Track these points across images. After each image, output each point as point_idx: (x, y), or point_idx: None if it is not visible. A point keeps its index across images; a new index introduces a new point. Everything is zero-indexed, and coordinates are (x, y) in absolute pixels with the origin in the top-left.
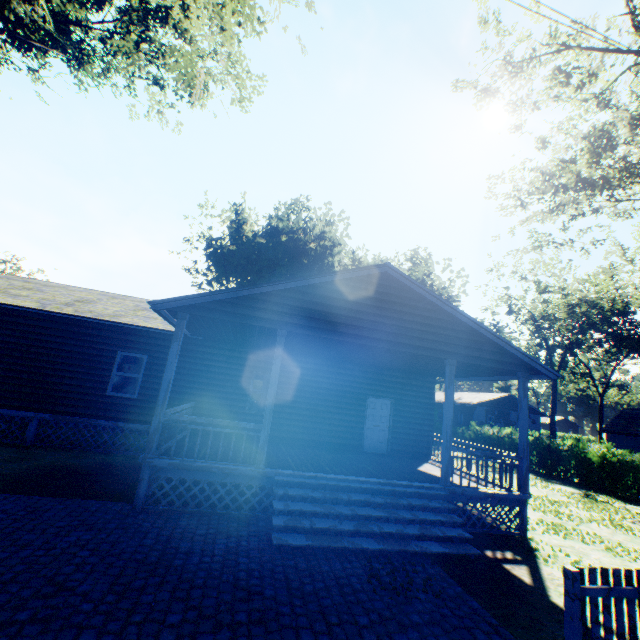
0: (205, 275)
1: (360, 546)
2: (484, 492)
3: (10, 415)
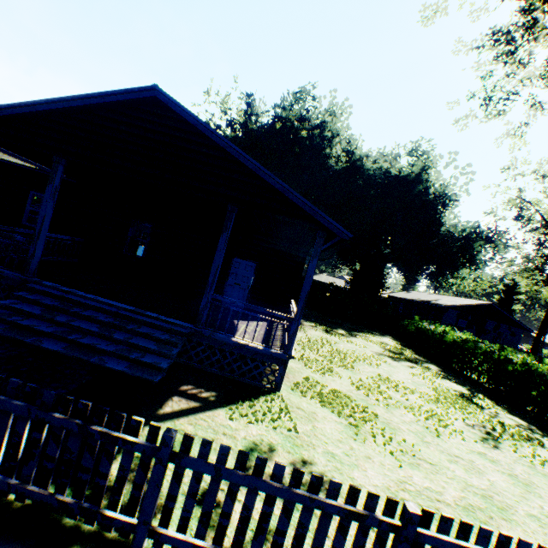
0: None
1: (38, 344)
2: (234, 341)
3: None
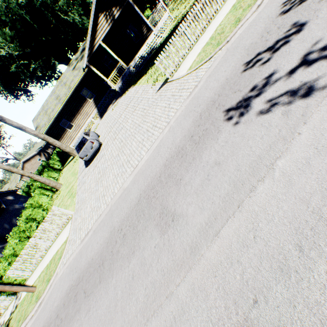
0: None
1: None
2: None
3: None
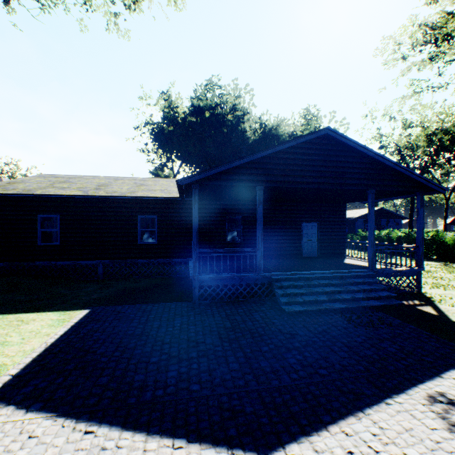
0: (155, 153)
1: (334, 307)
2: (396, 270)
3: (85, 264)
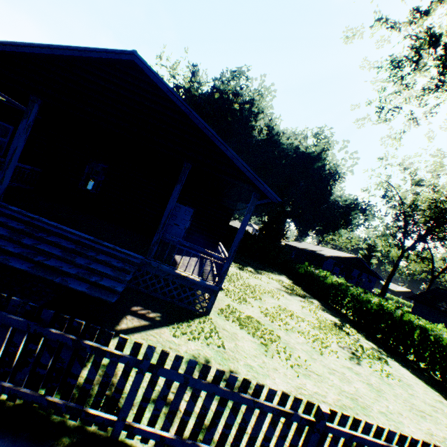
0: None
1: (6, 262)
2: (177, 273)
3: None
